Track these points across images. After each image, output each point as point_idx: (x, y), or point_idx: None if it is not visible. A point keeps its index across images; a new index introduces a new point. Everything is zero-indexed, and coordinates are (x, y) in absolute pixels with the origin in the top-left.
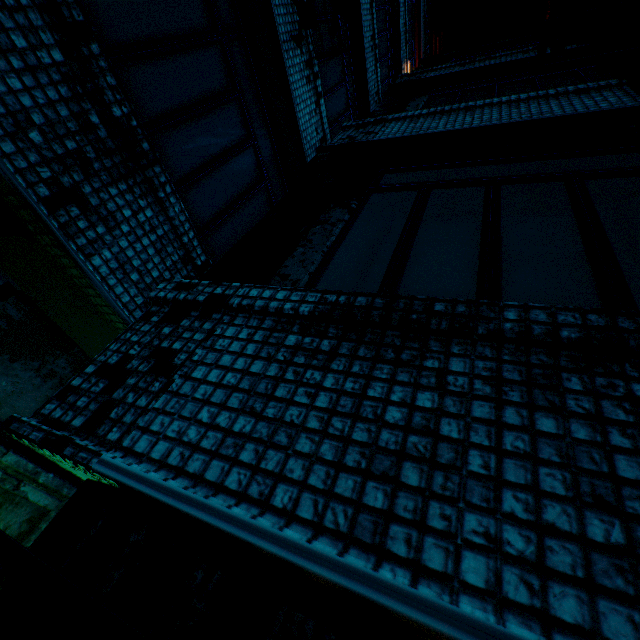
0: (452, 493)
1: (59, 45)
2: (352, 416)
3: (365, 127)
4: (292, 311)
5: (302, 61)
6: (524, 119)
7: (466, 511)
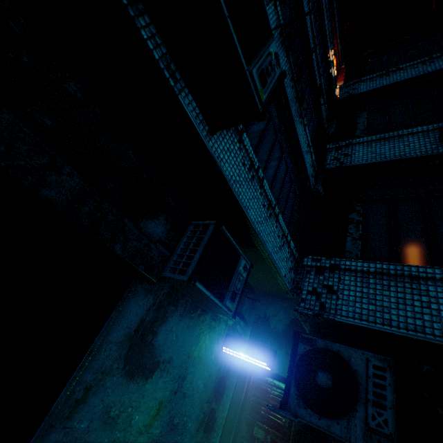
0: (438, 321)
1: (259, 187)
2: (404, 304)
3: (341, 149)
4: (367, 271)
5: (298, 117)
6: (434, 153)
7: (442, 324)
